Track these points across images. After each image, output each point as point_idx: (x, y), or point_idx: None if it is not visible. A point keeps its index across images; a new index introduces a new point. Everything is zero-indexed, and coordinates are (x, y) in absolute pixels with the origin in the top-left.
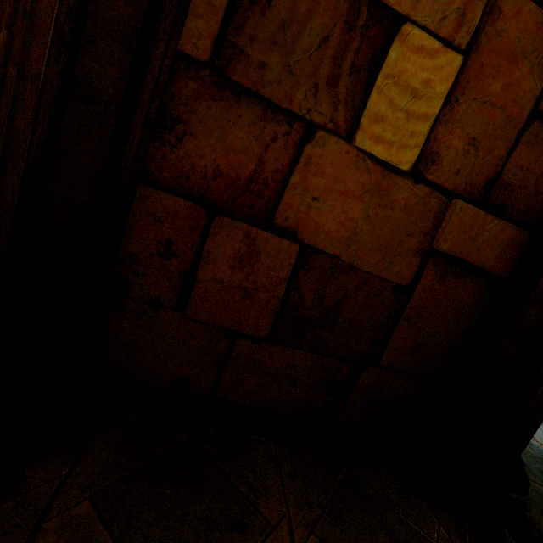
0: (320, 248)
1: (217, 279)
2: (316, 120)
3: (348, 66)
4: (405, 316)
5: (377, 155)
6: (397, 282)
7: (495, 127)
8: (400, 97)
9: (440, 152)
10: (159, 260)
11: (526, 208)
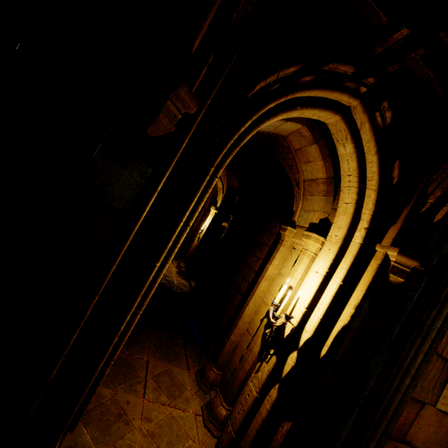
0: (417, 446)
1: None
2: (426, 401)
3: (439, 382)
4: None
5: (441, 409)
6: None
7: None
8: None
9: None
10: None
11: None
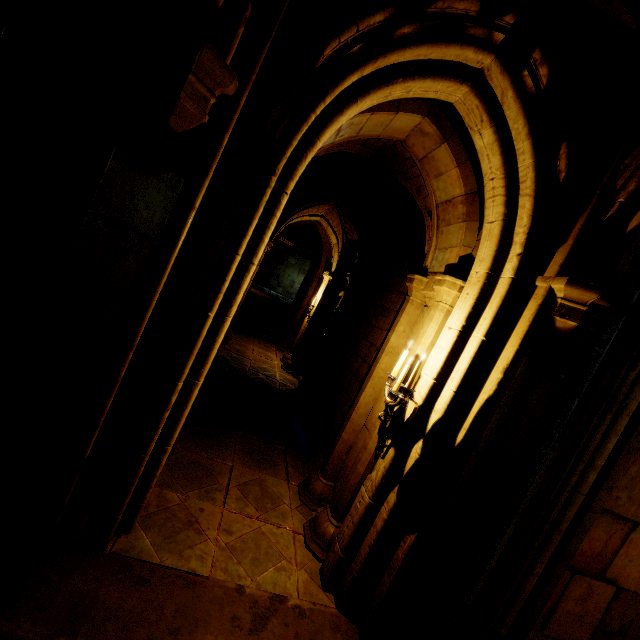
0: (627, 588)
1: (566, 610)
2: (638, 520)
3: None
4: None
5: None
6: None
7: None
8: None
9: None
10: None
11: None
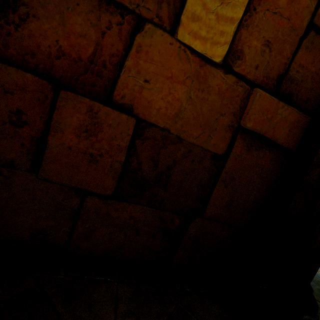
0: (152, 122)
1: (66, 146)
2: (144, 14)
3: None
4: (221, 179)
5: (195, 48)
6: (215, 152)
7: (283, 33)
8: (211, 2)
9: (244, 50)
10: (11, 127)
11: (306, 98)
